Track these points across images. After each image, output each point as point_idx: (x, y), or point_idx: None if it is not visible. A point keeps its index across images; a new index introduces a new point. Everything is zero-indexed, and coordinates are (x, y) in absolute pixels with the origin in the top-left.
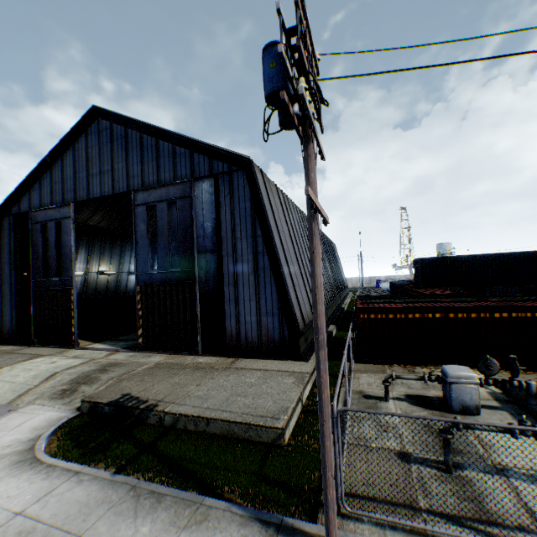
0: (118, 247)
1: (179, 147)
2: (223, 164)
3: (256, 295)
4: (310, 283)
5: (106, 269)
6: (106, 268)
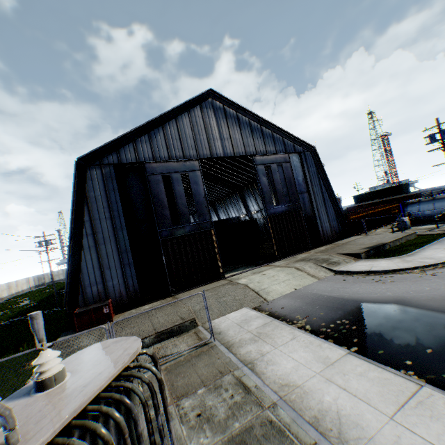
0: None
1: (276, 133)
2: (300, 147)
3: (326, 213)
4: None
5: None
6: None
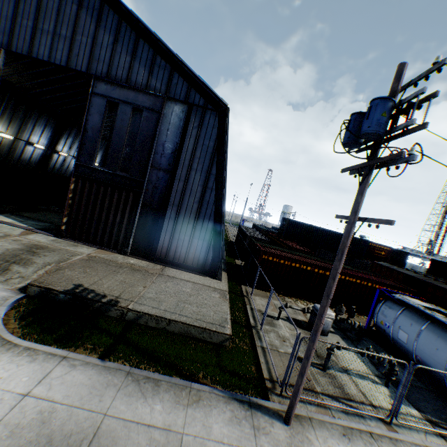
0: (23, 111)
1: (161, 58)
2: (200, 97)
3: (194, 221)
4: None
5: (1, 130)
6: (3, 129)
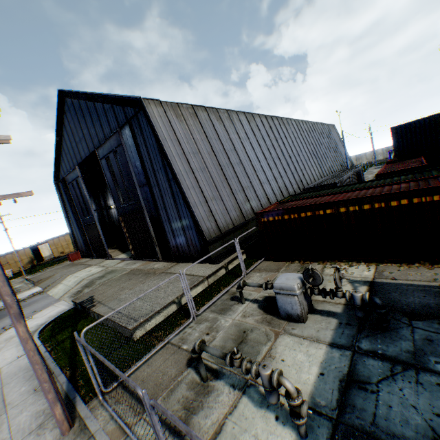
0: None
1: (105, 104)
2: (130, 108)
3: (178, 215)
4: (248, 187)
5: None
6: None
